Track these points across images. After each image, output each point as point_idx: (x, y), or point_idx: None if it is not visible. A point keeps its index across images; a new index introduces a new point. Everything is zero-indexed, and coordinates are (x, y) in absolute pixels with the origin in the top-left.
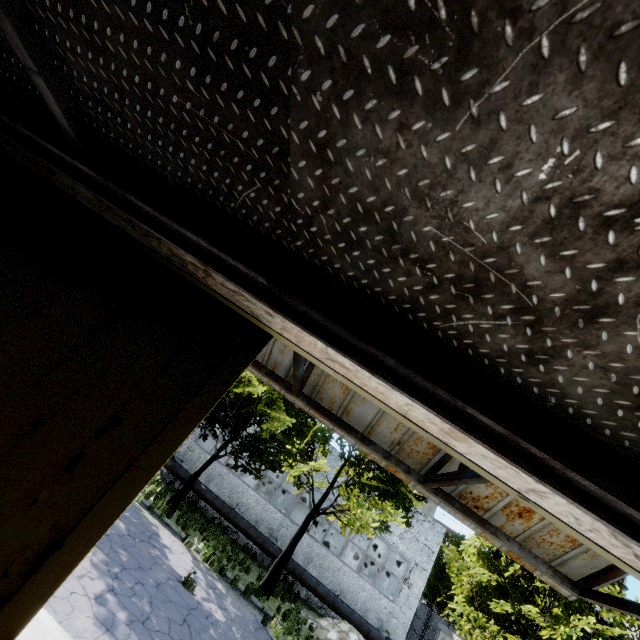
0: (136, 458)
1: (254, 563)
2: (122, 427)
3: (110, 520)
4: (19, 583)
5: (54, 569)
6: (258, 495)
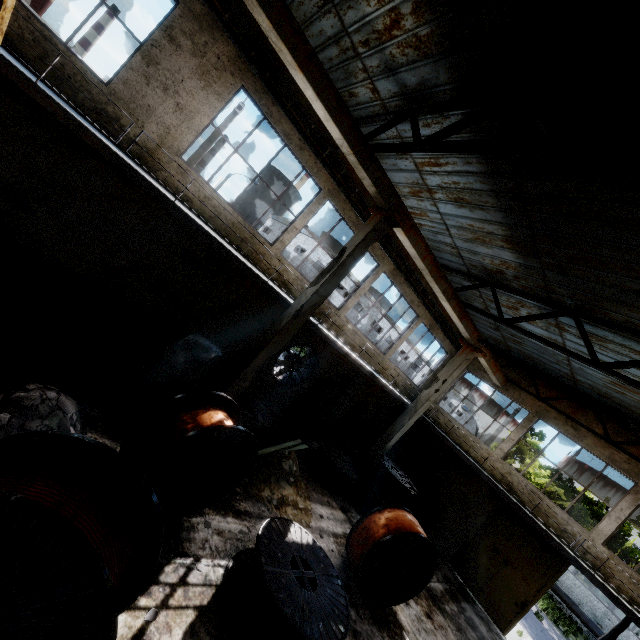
0: (553, 576)
1: (580, 634)
2: (550, 570)
3: (552, 584)
4: (542, 587)
5: (546, 587)
6: (577, 580)
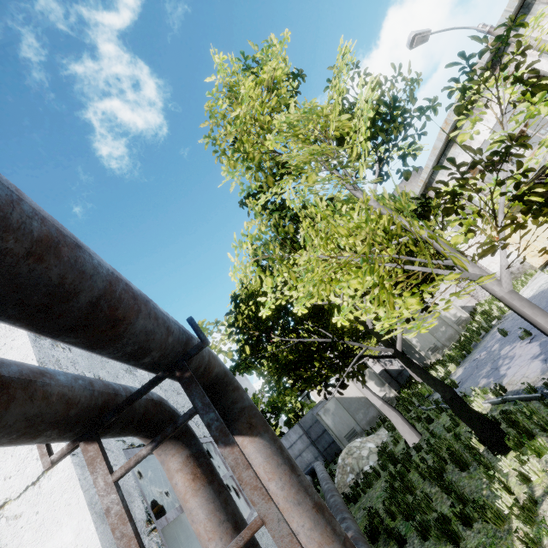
0: None
1: None
2: None
3: None
4: None
5: None
6: None
